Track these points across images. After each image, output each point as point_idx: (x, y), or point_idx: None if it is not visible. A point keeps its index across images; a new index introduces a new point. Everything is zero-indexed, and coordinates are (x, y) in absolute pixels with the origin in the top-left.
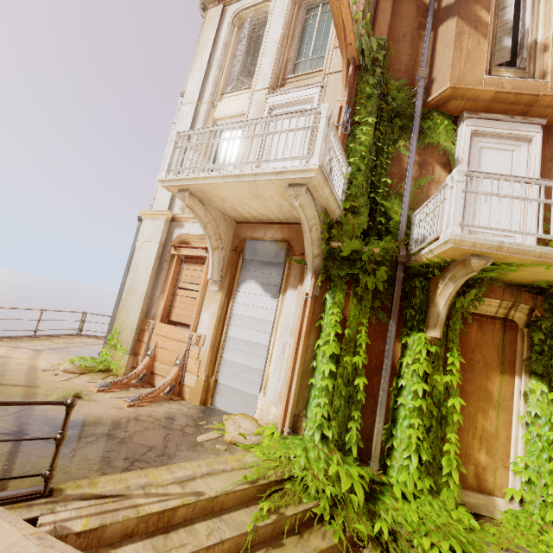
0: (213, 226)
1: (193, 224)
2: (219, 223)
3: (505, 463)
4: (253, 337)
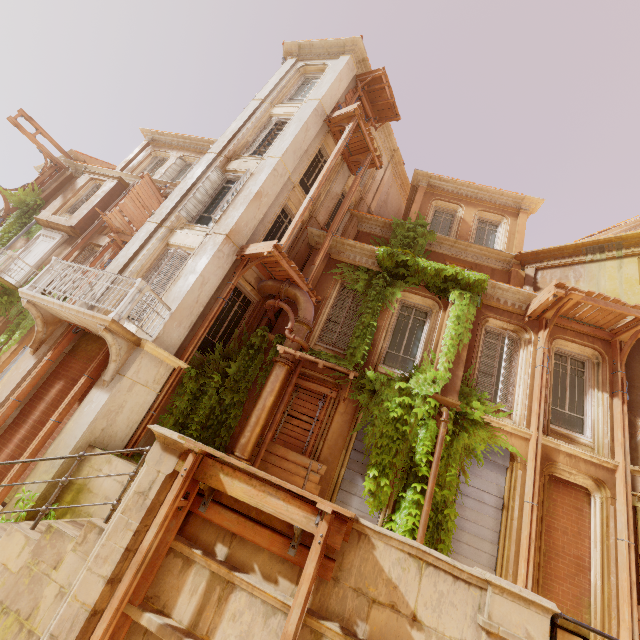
0: None
1: None
2: None
3: None
4: None
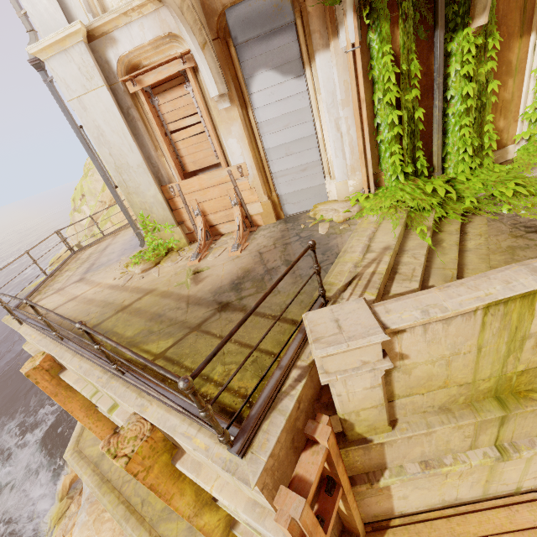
0: (190, 7)
1: (129, 27)
2: None
3: (516, 118)
4: (295, 135)
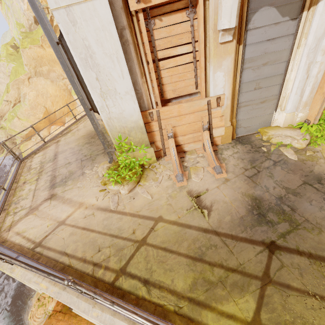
0: None
1: None
2: None
3: None
4: (268, 72)
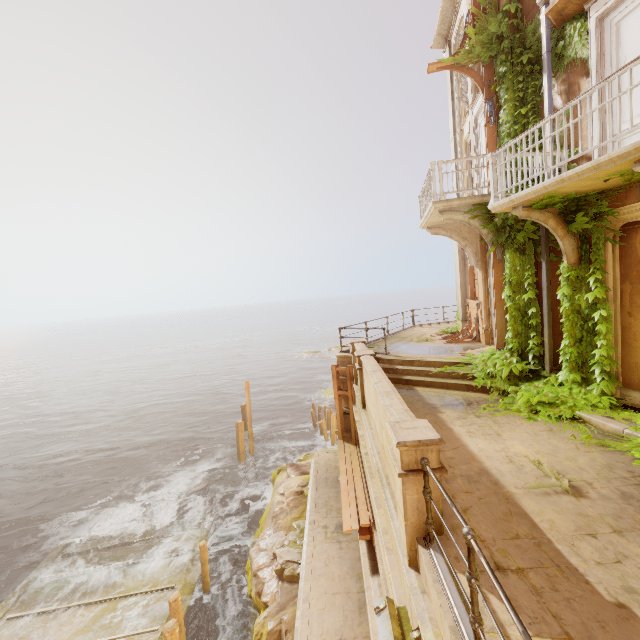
0: (456, 235)
1: None
2: (461, 229)
3: None
4: None
